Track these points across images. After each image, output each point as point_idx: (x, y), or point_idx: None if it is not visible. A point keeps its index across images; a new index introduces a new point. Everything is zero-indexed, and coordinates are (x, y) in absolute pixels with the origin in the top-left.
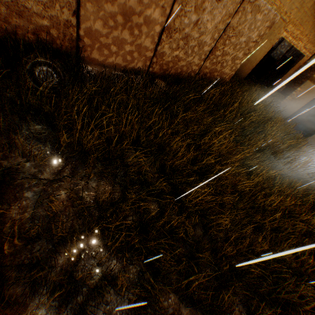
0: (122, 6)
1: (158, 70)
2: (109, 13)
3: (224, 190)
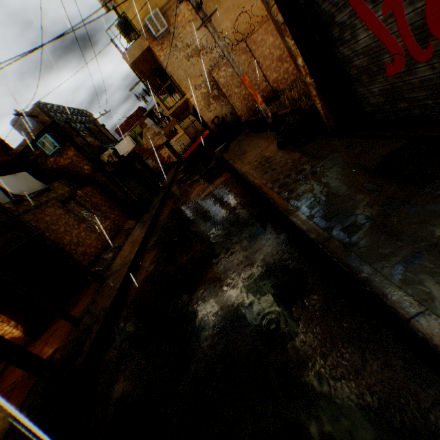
0: (276, 60)
1: None
2: (274, 67)
3: None
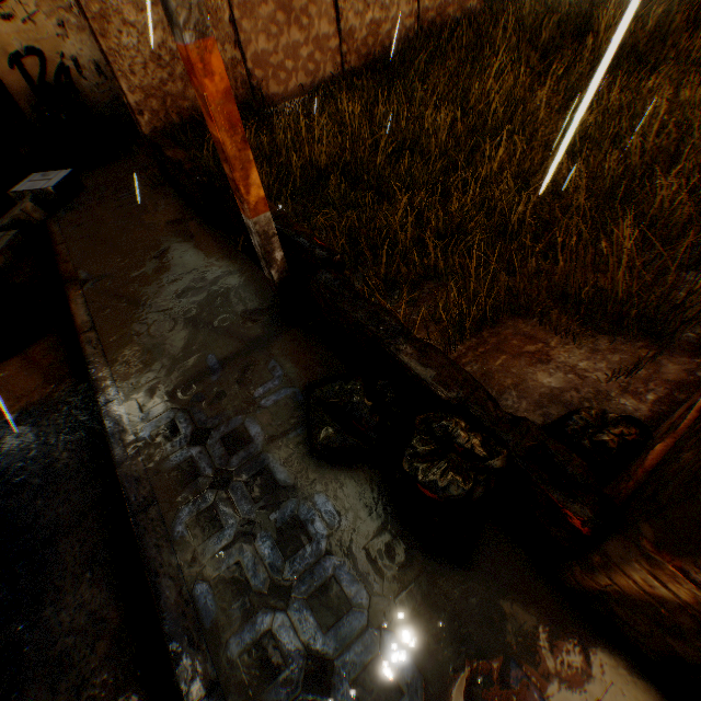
0: None
1: (357, 63)
2: (267, 19)
3: (550, 151)
